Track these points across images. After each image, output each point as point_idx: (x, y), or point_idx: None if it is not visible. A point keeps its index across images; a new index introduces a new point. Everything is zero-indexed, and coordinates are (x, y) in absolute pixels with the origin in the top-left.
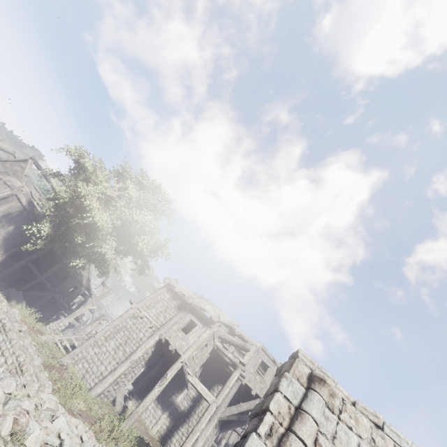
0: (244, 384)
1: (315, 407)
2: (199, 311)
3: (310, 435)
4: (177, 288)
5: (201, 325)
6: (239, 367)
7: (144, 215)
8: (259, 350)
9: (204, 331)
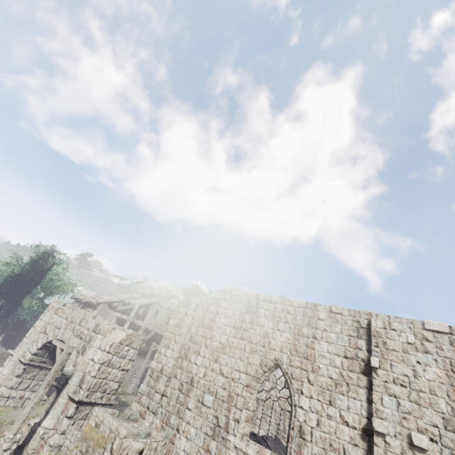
0: (146, 328)
1: (45, 317)
2: (92, 303)
3: (40, 327)
4: (79, 298)
5: (92, 310)
6: (128, 320)
7: (53, 267)
8: (154, 304)
9: (94, 312)
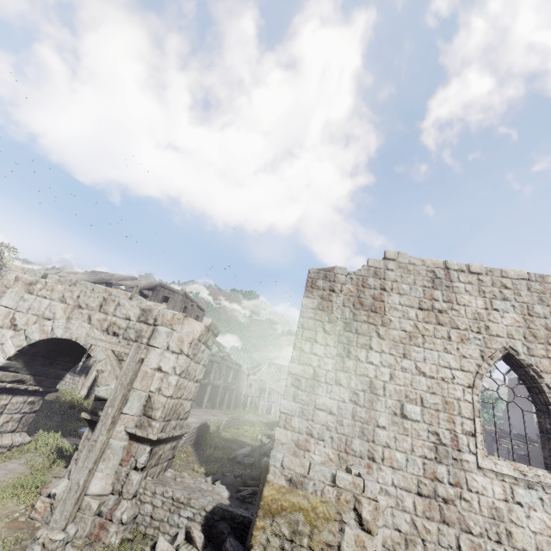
0: None
1: (6, 298)
2: None
3: None
4: None
5: None
6: None
7: None
8: (159, 289)
9: None
